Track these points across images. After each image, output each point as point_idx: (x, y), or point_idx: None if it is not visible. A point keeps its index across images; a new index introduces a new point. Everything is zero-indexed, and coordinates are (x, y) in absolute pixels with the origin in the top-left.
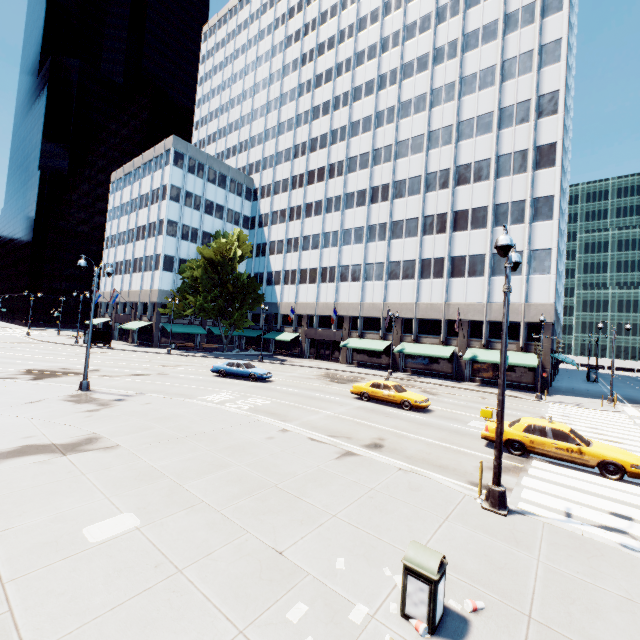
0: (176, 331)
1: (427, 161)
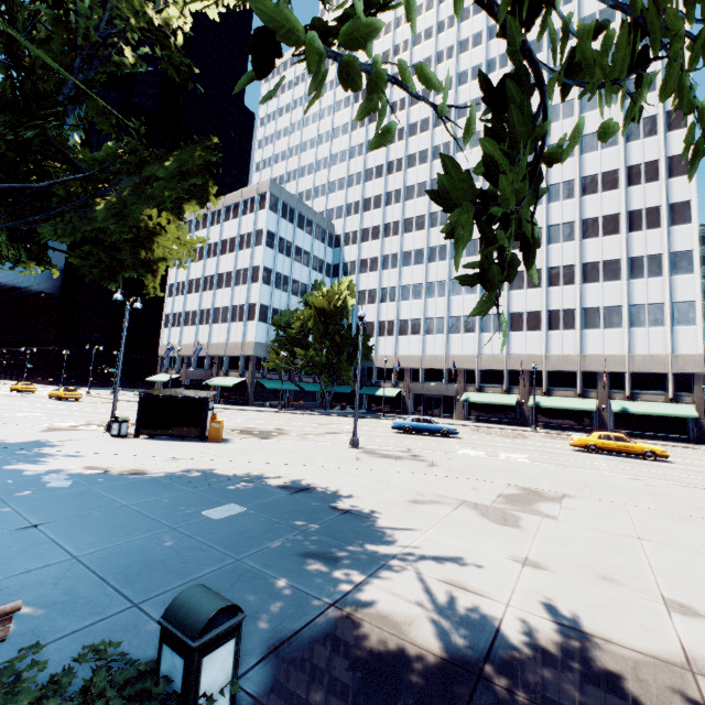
0: (273, 387)
1: (548, 213)
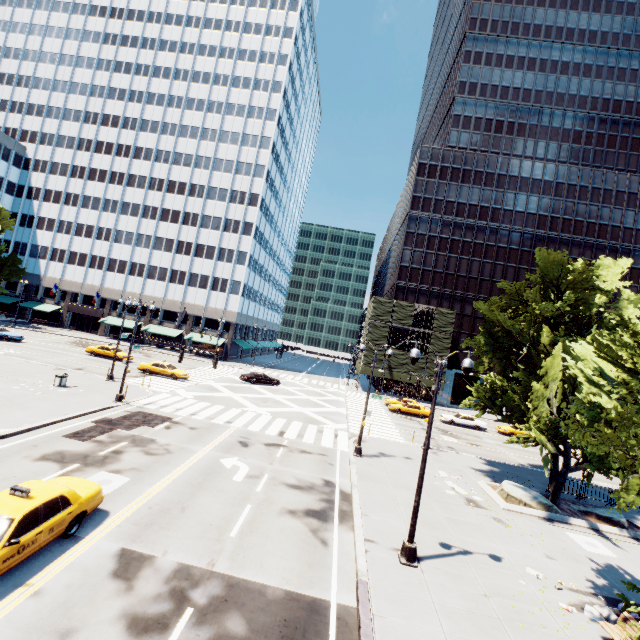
0: None
1: (186, 203)
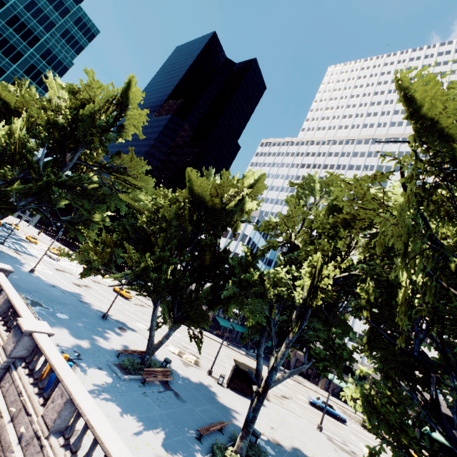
0: (223, 325)
1: None
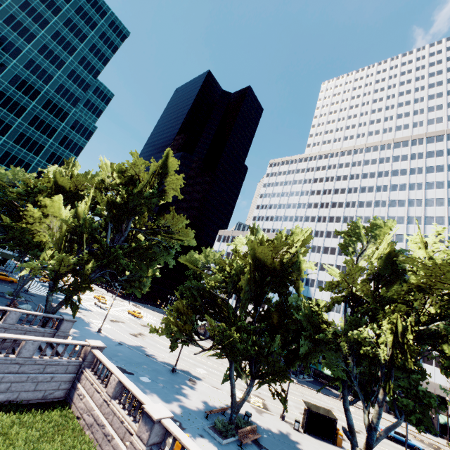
0: None
1: None
